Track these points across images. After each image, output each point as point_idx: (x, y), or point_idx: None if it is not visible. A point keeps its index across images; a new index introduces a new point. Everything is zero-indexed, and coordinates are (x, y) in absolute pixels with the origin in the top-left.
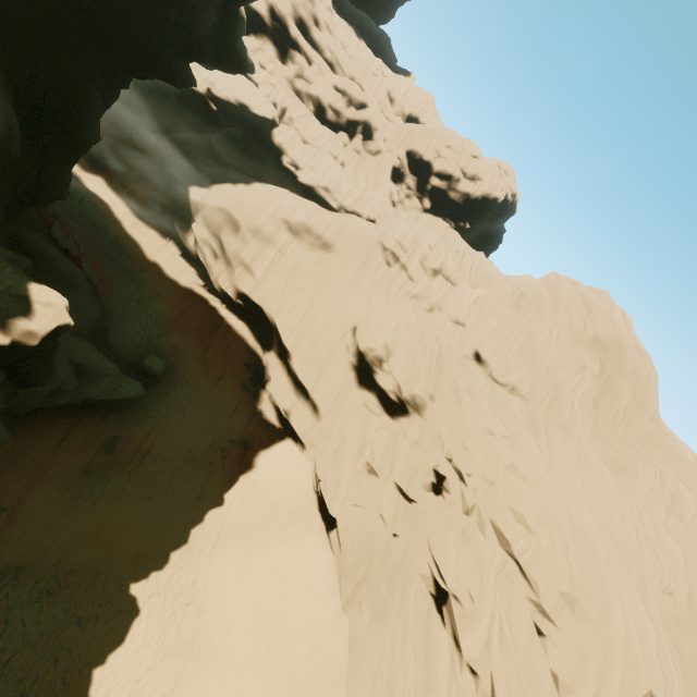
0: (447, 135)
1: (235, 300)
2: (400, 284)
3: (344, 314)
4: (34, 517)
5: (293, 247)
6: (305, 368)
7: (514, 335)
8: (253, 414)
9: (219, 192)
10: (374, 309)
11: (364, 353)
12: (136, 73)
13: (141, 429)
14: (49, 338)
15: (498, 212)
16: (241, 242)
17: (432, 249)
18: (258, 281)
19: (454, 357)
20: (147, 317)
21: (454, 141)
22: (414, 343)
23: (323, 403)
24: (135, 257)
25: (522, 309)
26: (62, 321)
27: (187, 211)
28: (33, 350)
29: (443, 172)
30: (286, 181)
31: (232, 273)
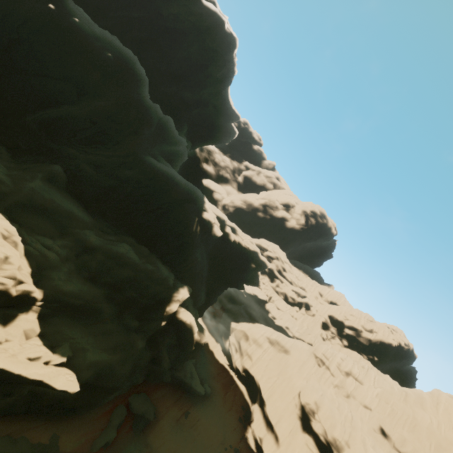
0: (350, 310)
1: (242, 372)
2: (326, 377)
3: (294, 385)
4: (161, 428)
5: (270, 350)
6: (272, 411)
7: (403, 418)
8: (242, 436)
9: (242, 324)
10: (309, 383)
11: (304, 405)
12: (230, 286)
13: (197, 414)
14: (203, 343)
15: (399, 354)
16: (248, 344)
17: (343, 360)
18: (253, 363)
19: (364, 427)
20: (206, 370)
21: (354, 312)
22: (333, 406)
23: (281, 434)
24: (206, 347)
25: (408, 403)
26: (208, 339)
27: (228, 331)
28: (201, 344)
29: (351, 326)
30: (270, 324)
31: (242, 359)
